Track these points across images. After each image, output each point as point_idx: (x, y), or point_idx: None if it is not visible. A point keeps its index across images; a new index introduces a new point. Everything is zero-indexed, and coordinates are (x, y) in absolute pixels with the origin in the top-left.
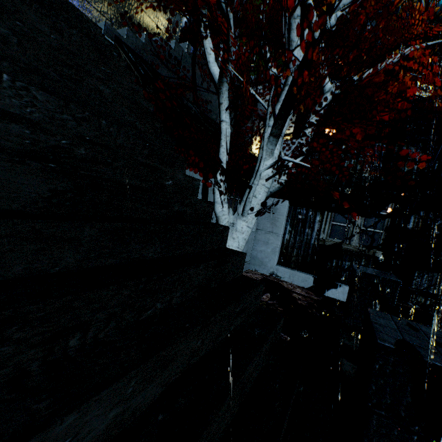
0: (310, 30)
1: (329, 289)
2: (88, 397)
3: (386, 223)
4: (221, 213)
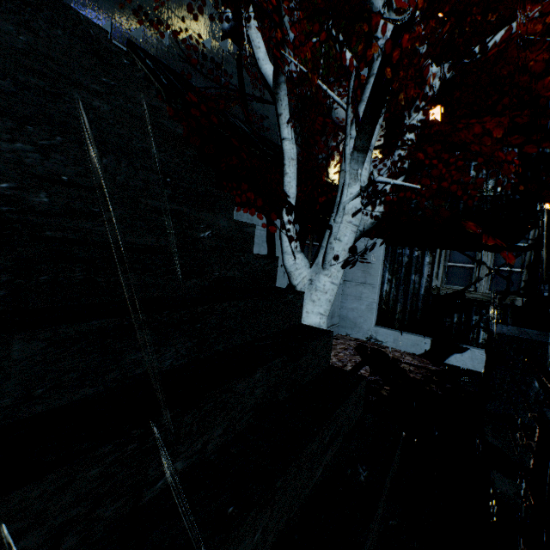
0: None
1: (451, 354)
2: None
3: (528, 258)
4: (293, 267)
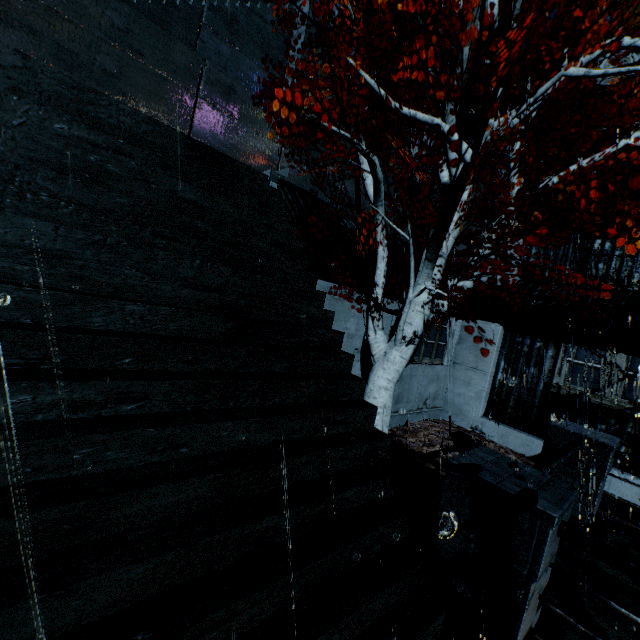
0: (460, 156)
1: None
2: (236, 420)
3: None
4: (373, 341)
